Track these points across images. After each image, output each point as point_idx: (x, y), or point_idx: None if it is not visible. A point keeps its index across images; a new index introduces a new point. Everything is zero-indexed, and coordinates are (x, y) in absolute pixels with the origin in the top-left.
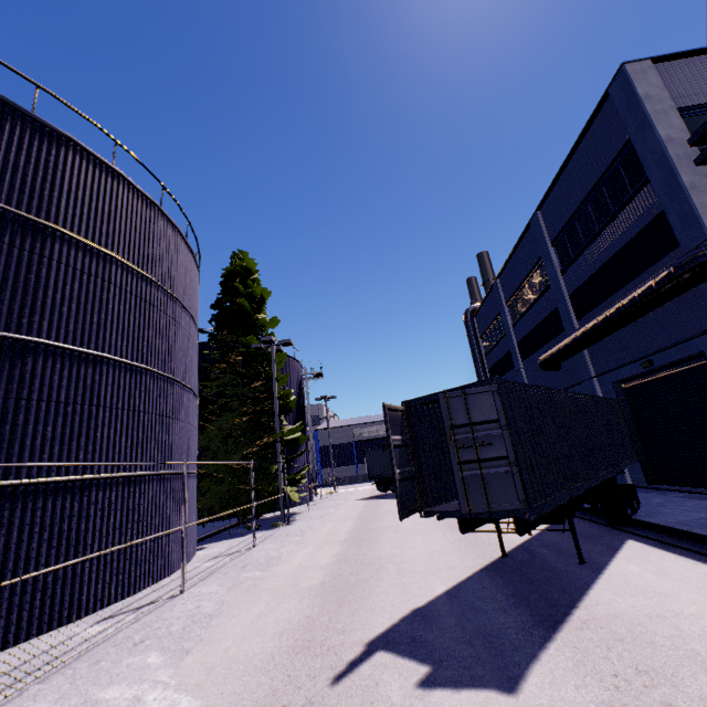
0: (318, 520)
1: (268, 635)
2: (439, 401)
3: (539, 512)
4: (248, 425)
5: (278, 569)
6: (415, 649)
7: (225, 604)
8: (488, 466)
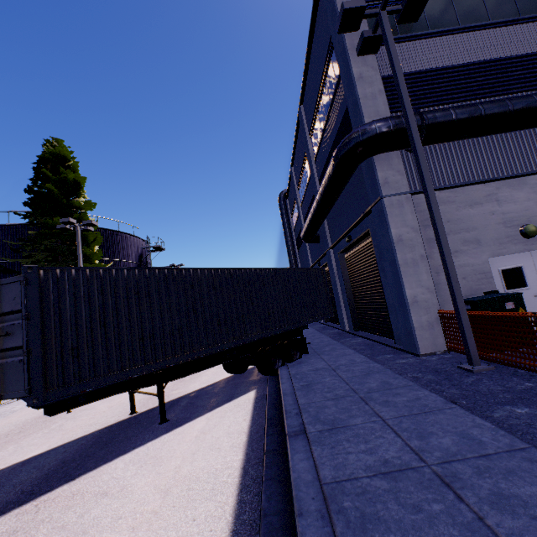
0: None
1: None
2: None
3: (63, 394)
4: None
5: None
6: None
7: None
8: (10, 356)
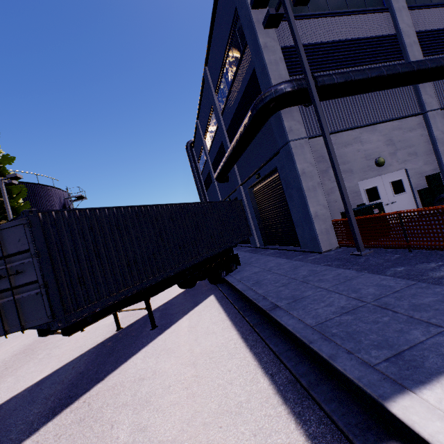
0: None
1: None
2: None
3: (79, 316)
4: None
5: None
6: None
7: None
8: (24, 291)
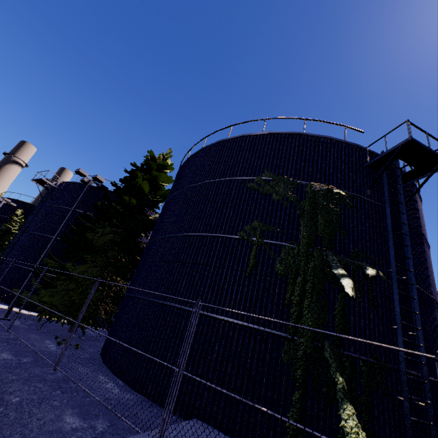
0: None
1: None
2: None
3: None
4: None
5: None
6: None
7: None
8: None
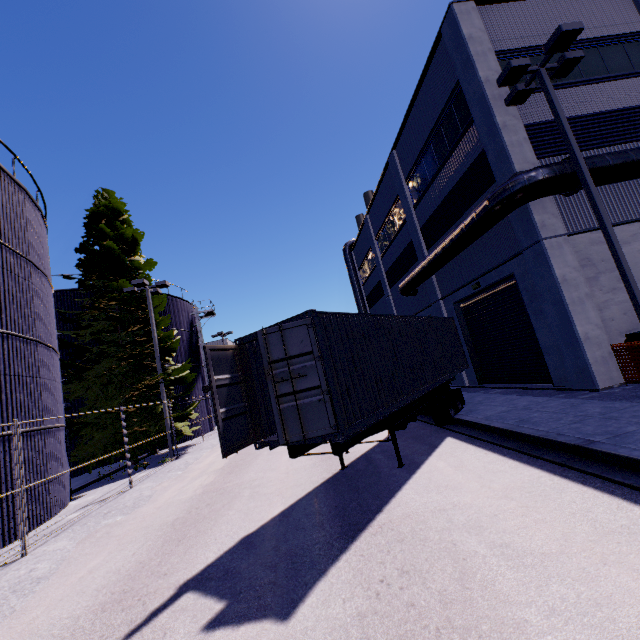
0: (208, 450)
1: (88, 593)
2: (257, 338)
3: (352, 432)
4: (128, 370)
5: (142, 510)
6: (223, 583)
7: (65, 561)
8: (304, 397)
